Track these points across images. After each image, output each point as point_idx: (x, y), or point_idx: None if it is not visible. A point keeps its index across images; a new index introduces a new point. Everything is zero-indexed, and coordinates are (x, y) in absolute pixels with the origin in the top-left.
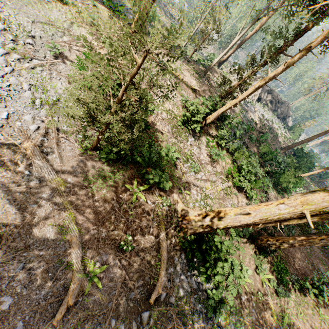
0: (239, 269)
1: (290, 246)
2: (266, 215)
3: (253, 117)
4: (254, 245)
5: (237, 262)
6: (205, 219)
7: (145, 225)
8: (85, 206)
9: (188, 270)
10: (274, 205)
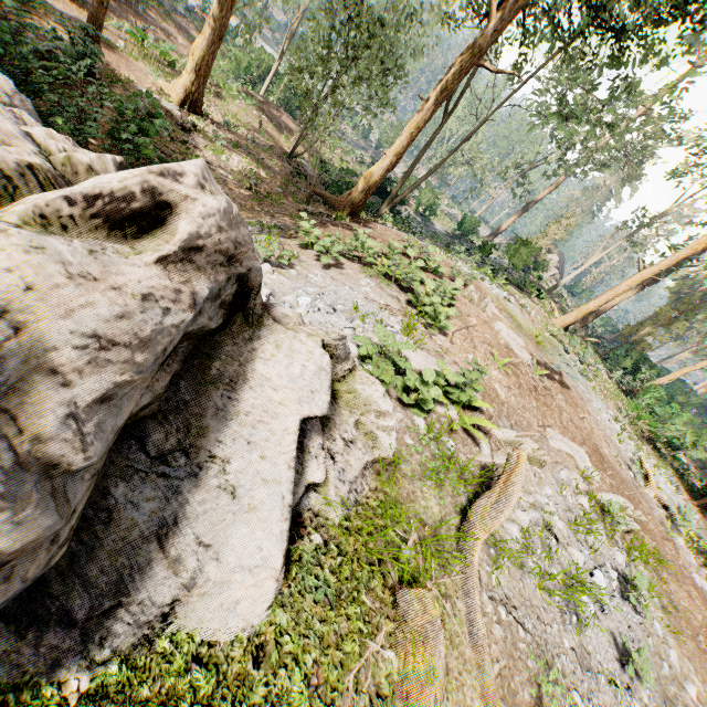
0: None
1: None
2: None
3: None
4: None
5: None
6: None
7: None
8: None
9: None
10: None
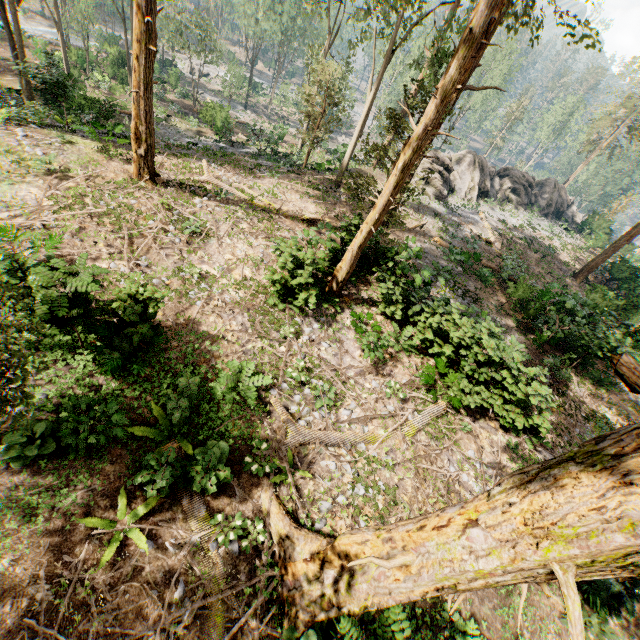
0: None
1: None
2: (443, 574)
3: (479, 232)
4: None
5: None
6: (323, 573)
7: (149, 635)
8: None
9: None
10: (457, 529)
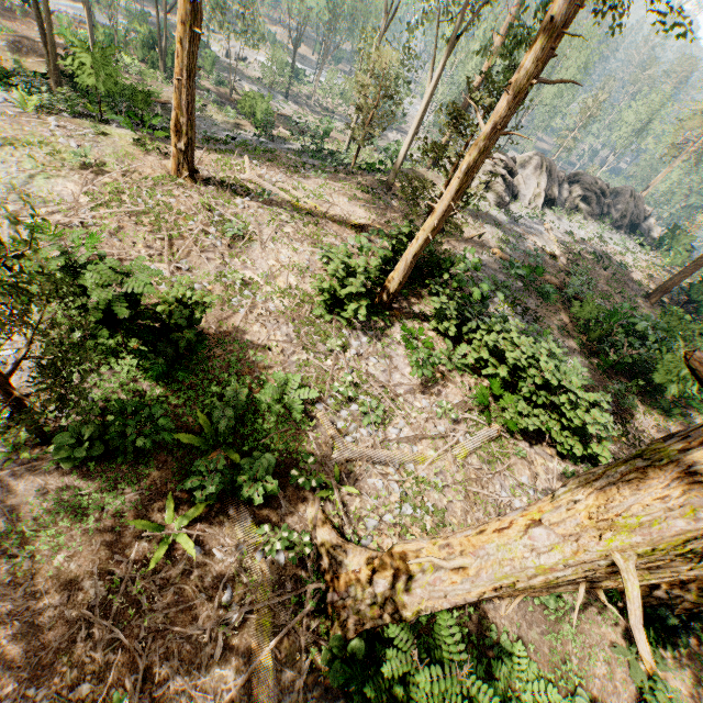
0: None
1: None
2: (502, 573)
3: (543, 244)
4: (616, 606)
5: (556, 695)
6: (373, 582)
7: (199, 635)
8: None
9: None
10: (519, 530)
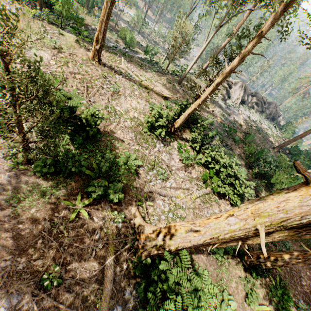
0: (221, 299)
1: (285, 265)
2: (215, 232)
3: (237, 119)
4: (243, 263)
5: (217, 291)
6: (158, 237)
7: (85, 249)
8: (0, 231)
9: (137, 309)
10: (224, 218)
